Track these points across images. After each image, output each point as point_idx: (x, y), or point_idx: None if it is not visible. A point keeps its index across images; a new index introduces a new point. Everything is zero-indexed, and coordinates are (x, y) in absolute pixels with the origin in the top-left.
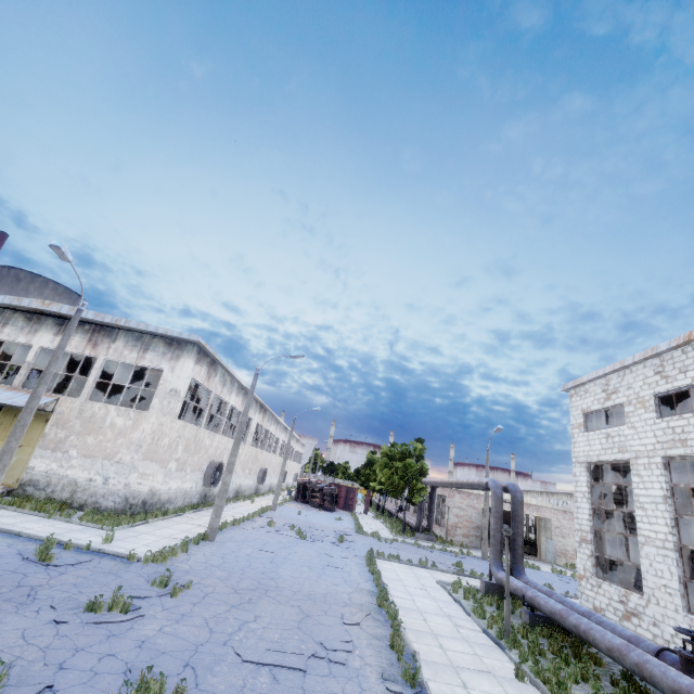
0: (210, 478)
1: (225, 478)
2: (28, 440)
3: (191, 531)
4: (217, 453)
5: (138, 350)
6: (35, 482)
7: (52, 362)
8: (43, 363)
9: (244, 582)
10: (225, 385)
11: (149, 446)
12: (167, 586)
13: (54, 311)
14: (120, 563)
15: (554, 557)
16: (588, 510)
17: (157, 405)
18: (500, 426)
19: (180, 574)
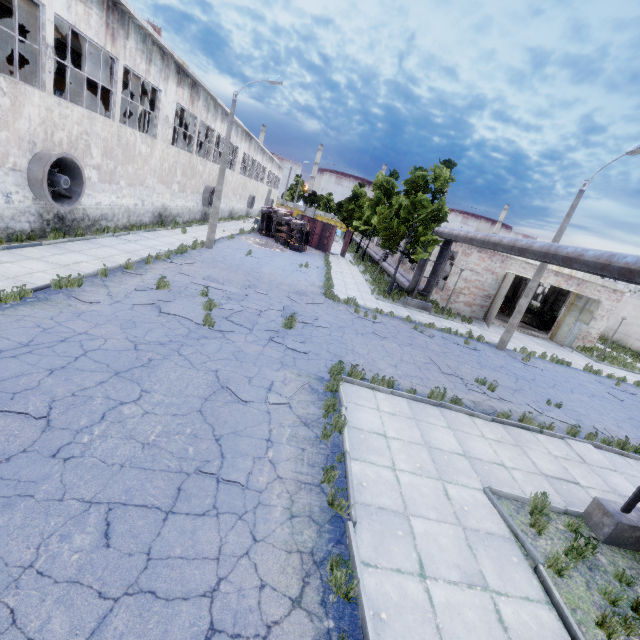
0: (42, 187)
1: None
2: None
3: None
4: (58, 138)
5: None
6: None
7: None
8: None
9: None
10: None
11: None
12: None
13: None
14: None
15: (573, 341)
16: None
17: None
18: None
19: None
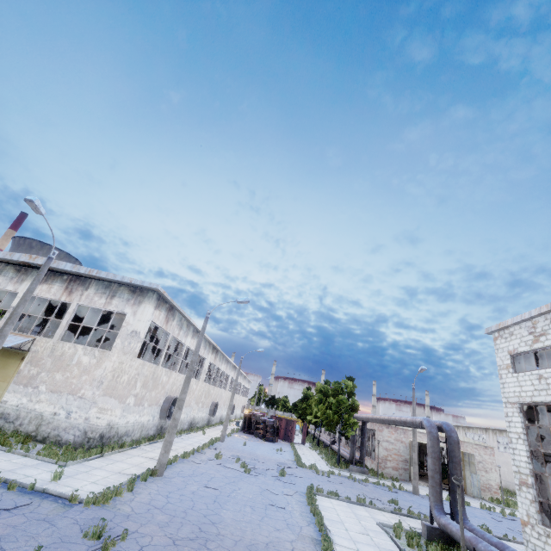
0: (166, 412)
1: (175, 414)
2: (5, 376)
3: (142, 465)
4: (173, 389)
5: (106, 297)
6: (6, 415)
7: (20, 304)
8: (33, 310)
9: (184, 529)
10: (181, 328)
11: (109, 382)
12: (100, 537)
13: (39, 264)
14: (60, 506)
15: (480, 492)
16: (525, 452)
17: (119, 345)
18: (424, 367)
19: (119, 519)
